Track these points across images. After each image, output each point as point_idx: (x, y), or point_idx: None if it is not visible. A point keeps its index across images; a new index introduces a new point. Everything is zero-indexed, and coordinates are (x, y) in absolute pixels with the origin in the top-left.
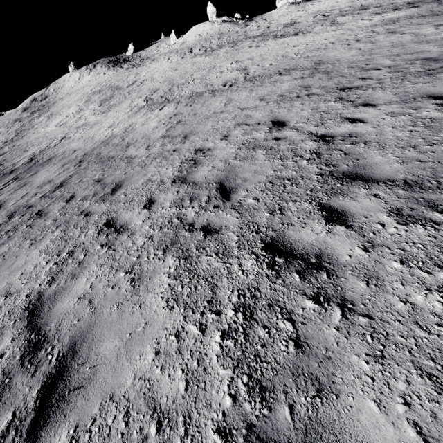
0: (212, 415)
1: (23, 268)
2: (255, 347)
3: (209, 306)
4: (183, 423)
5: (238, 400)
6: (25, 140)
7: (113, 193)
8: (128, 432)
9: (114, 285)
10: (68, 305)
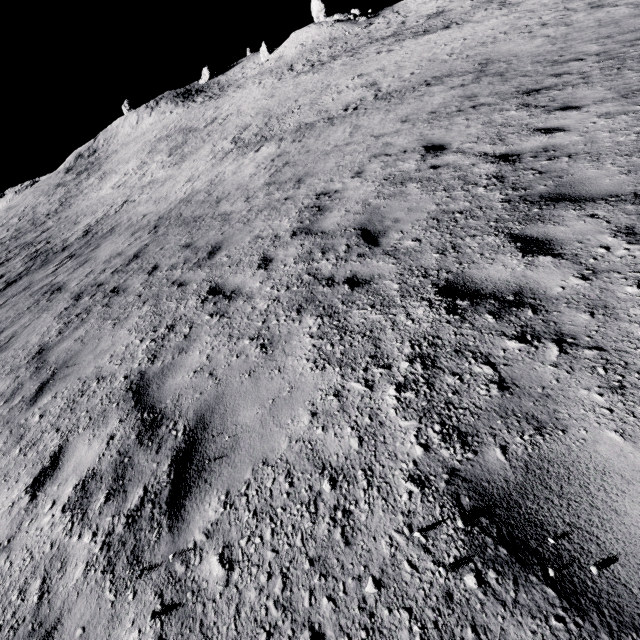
0: (400, 466)
1: (112, 350)
2: (444, 395)
3: (373, 361)
4: (364, 476)
5: (431, 448)
6: (74, 210)
7: (212, 257)
8: (295, 491)
9: (239, 354)
10: (183, 380)
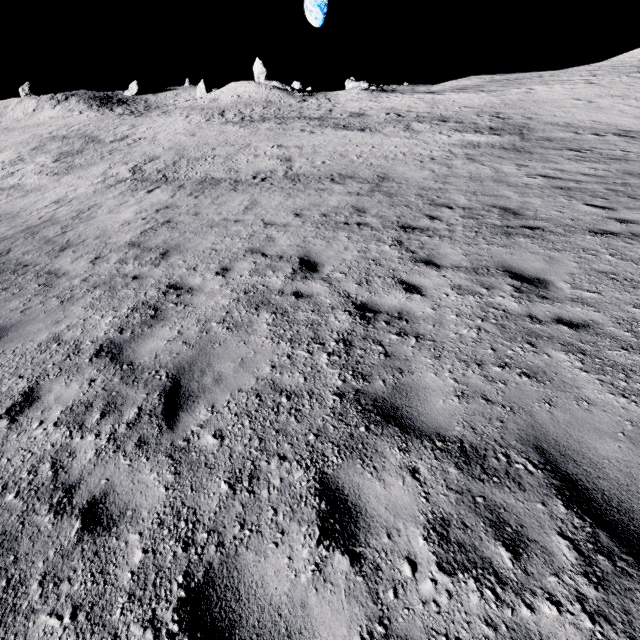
0: None
1: None
2: None
3: None
4: None
5: None
6: None
7: None
8: None
9: None
10: None
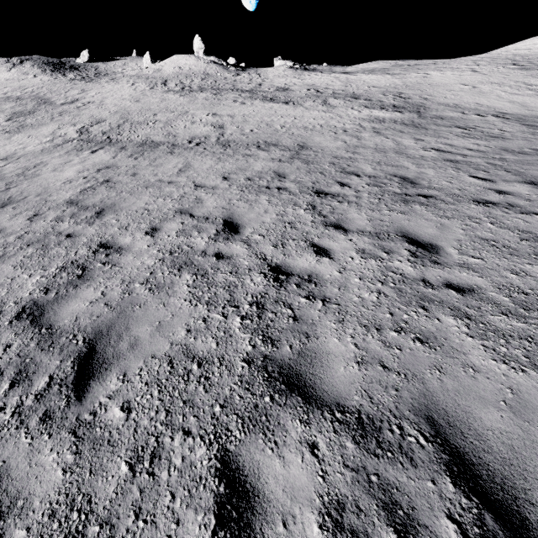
0: None
1: None
2: None
3: None
4: None
5: None
6: None
7: None
8: None
9: None
10: None
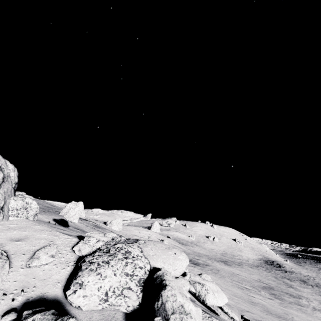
0: None
1: None
2: None
3: None
4: None
5: None
6: None
7: None
8: None
9: None
10: None
